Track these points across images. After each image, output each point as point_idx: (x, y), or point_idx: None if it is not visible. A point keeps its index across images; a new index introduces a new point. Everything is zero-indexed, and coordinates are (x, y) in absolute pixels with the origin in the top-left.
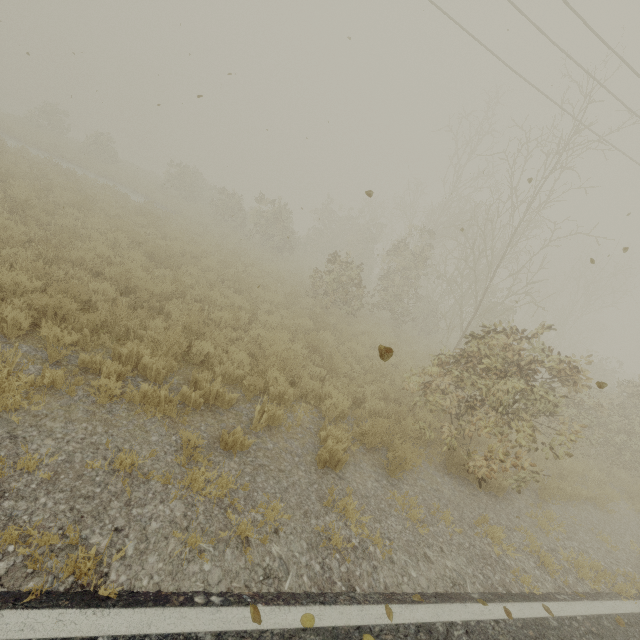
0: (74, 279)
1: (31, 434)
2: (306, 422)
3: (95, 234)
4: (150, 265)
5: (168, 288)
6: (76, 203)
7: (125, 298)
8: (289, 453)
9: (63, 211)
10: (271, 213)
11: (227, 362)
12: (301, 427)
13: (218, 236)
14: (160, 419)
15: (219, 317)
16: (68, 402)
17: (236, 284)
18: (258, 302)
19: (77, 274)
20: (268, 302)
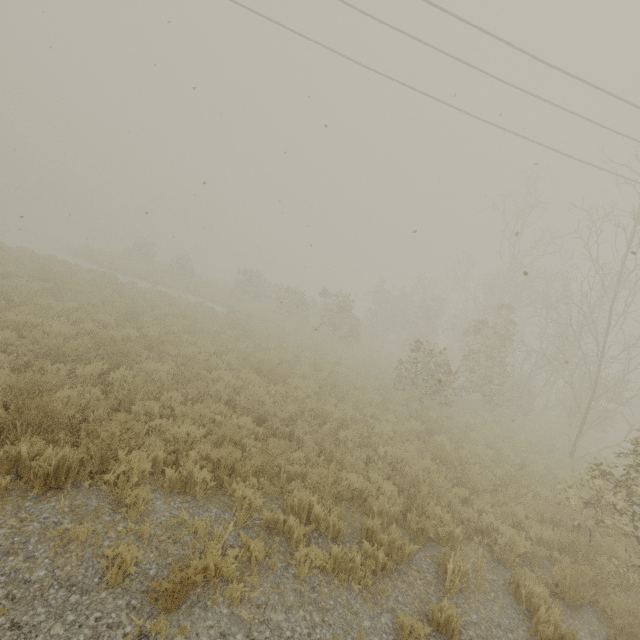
0: (217, 414)
1: (265, 635)
2: (486, 571)
3: (214, 359)
4: (263, 383)
5: (291, 409)
6: (187, 328)
7: (261, 428)
8: (498, 627)
9: (179, 338)
10: (336, 305)
11: (379, 496)
12: (486, 580)
13: (291, 333)
14: (358, 591)
15: (344, 436)
16: (275, 580)
17: (335, 389)
18: (359, 406)
19: (218, 409)
20: (367, 404)
